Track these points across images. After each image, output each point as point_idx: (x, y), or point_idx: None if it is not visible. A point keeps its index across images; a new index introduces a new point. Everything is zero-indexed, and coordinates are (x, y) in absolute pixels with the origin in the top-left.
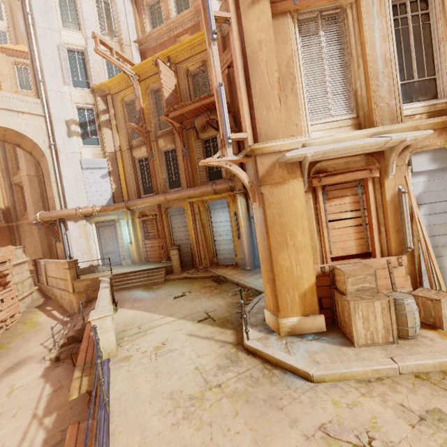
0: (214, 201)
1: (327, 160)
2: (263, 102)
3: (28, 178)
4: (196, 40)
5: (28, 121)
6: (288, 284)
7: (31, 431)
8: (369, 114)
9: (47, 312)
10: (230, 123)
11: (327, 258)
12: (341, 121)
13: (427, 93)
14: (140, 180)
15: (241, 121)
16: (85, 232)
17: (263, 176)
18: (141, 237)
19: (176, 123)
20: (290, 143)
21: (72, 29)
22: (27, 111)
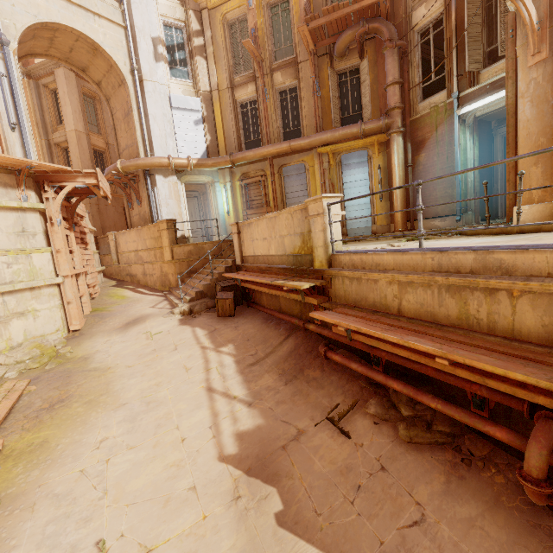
0: (350, 154)
1: None
2: None
3: (76, 134)
4: None
5: (106, 31)
6: None
7: (212, 357)
8: None
9: (131, 289)
10: (394, 37)
11: None
12: None
13: None
14: (241, 132)
15: (405, 36)
16: (176, 193)
17: None
18: (241, 207)
19: (311, 42)
20: None
21: None
22: (105, 15)
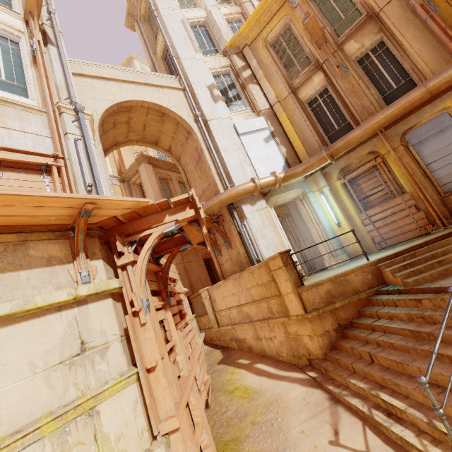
0: None
1: None
2: None
3: None
4: None
5: (169, 96)
6: None
7: None
8: None
9: (249, 368)
10: None
11: None
12: None
13: None
14: (319, 128)
15: None
16: (269, 219)
17: None
18: (354, 210)
19: None
20: None
21: (190, 7)
22: (166, 85)
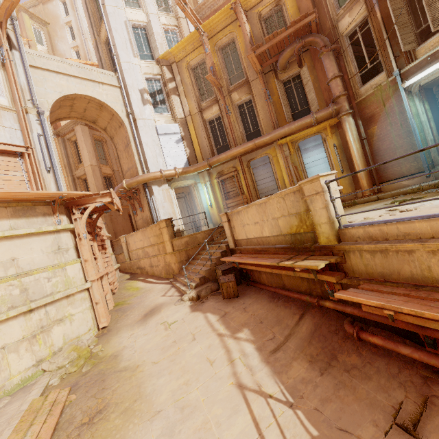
0: (305, 140)
1: None
2: None
3: (91, 168)
4: None
5: (108, 92)
6: None
7: (232, 345)
8: None
9: (143, 280)
10: (328, 44)
11: None
12: None
13: None
14: (212, 141)
15: (336, 42)
16: (169, 197)
17: None
18: (221, 199)
19: (258, 64)
20: None
21: (134, 8)
22: (106, 82)
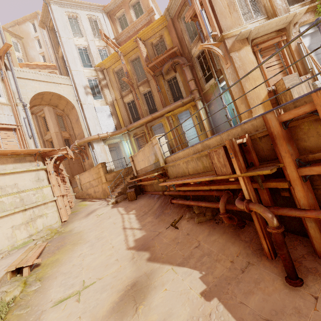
0: (181, 113)
1: (258, 38)
2: (222, 16)
3: (55, 134)
4: (155, 24)
5: (64, 89)
6: (254, 98)
7: (125, 216)
8: (273, 13)
9: (89, 201)
10: (186, 62)
11: (269, 84)
12: (260, 20)
13: (299, 1)
14: (130, 115)
15: (191, 60)
16: (104, 149)
17: (230, 48)
18: (136, 149)
19: (151, 72)
20: (240, 29)
21: (79, 37)
22: (63, 83)
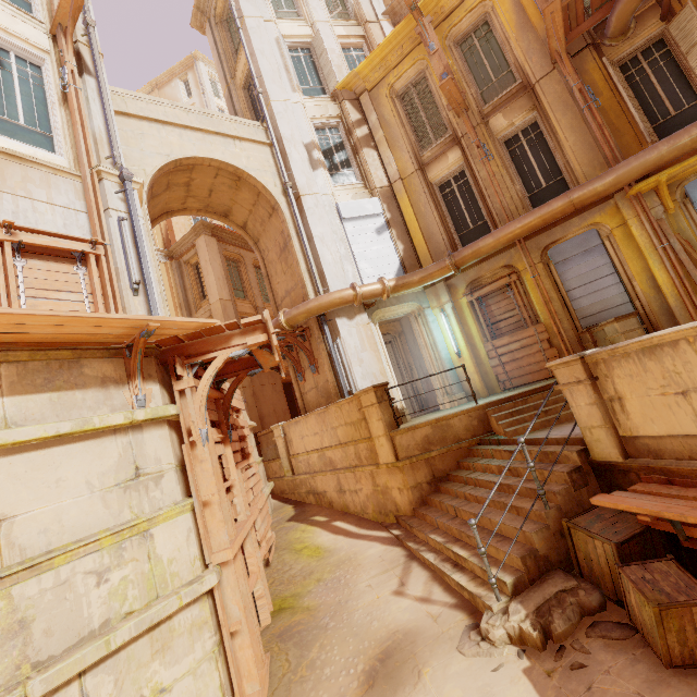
0: None
1: None
2: None
3: (221, 304)
4: None
5: (249, 153)
6: None
7: None
8: None
9: (325, 525)
10: None
11: None
12: None
13: None
14: (450, 223)
15: None
16: (370, 339)
17: None
18: (480, 337)
19: (560, 33)
20: None
21: (290, 19)
22: (246, 136)
